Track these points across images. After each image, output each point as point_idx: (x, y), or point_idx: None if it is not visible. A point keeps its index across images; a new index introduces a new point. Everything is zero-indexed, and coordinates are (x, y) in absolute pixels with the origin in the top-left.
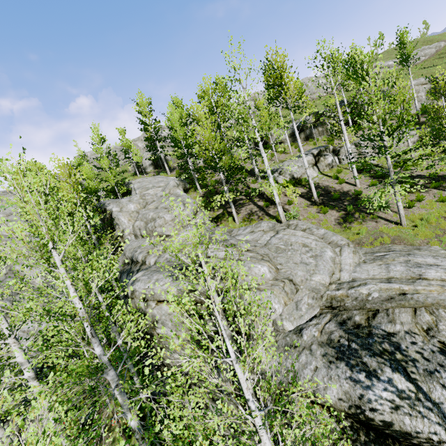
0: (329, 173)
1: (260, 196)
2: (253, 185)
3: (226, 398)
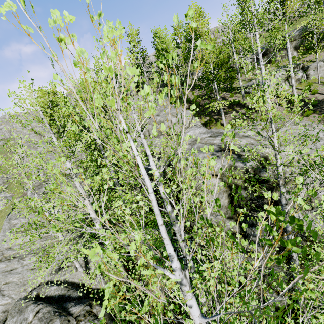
0: (300, 87)
1: (240, 106)
2: (231, 98)
3: (260, 249)
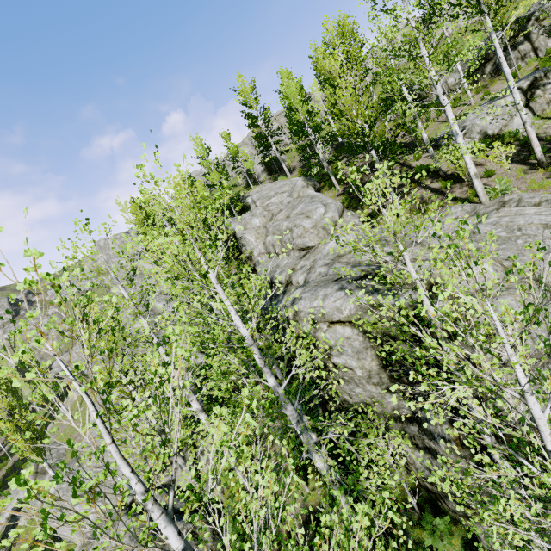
0: None
1: (432, 175)
2: (416, 162)
3: (443, 447)
